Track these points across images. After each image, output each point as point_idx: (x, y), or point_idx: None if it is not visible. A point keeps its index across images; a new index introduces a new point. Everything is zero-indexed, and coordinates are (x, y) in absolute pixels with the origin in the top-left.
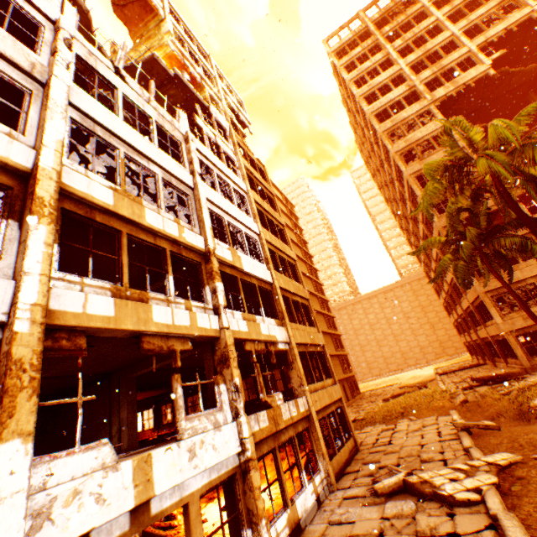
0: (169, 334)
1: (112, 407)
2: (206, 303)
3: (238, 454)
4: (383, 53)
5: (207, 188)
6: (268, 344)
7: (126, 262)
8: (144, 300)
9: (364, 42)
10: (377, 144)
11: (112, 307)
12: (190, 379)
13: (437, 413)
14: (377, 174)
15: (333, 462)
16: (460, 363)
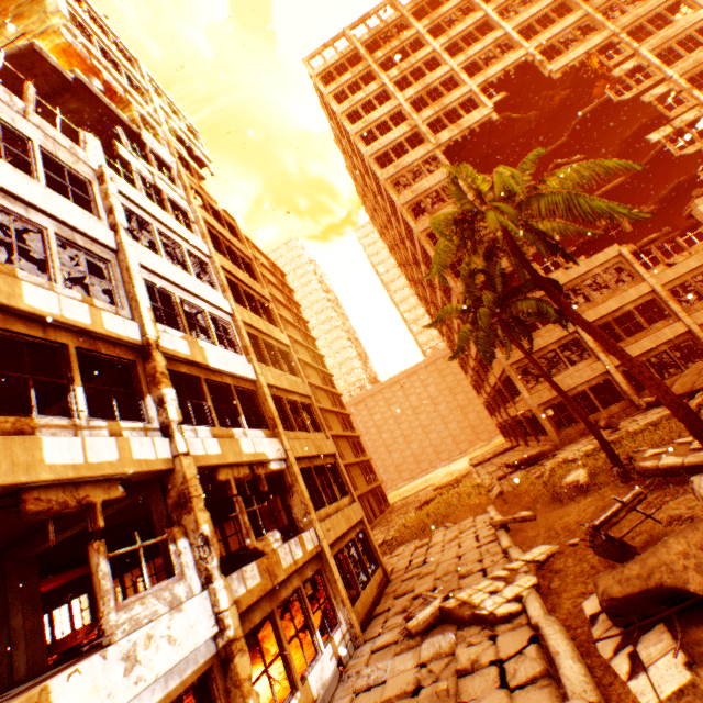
0: (80, 479)
1: None
2: (149, 421)
3: (215, 637)
4: (377, 83)
5: (142, 250)
6: (255, 466)
7: None
8: (26, 432)
9: (355, 67)
10: (381, 195)
11: None
12: (145, 536)
13: (474, 512)
14: (386, 232)
15: (358, 607)
16: (494, 449)
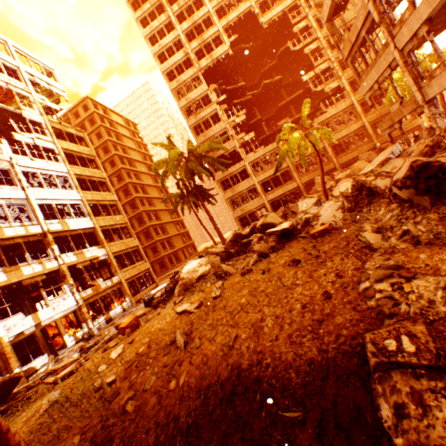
0: (34, 276)
1: (21, 303)
2: (50, 256)
3: (77, 305)
4: (166, 15)
5: (36, 192)
6: (93, 260)
7: (5, 257)
8: (18, 268)
9: None
10: None
11: (6, 277)
12: None
13: None
14: None
15: (137, 296)
16: None
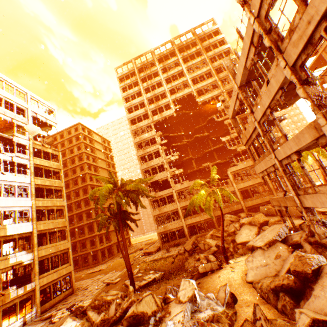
0: None
1: None
2: None
3: None
4: (138, 87)
5: None
6: (15, 265)
7: None
8: None
9: (132, 77)
10: None
11: None
12: None
13: (122, 269)
14: None
15: (47, 304)
16: None
